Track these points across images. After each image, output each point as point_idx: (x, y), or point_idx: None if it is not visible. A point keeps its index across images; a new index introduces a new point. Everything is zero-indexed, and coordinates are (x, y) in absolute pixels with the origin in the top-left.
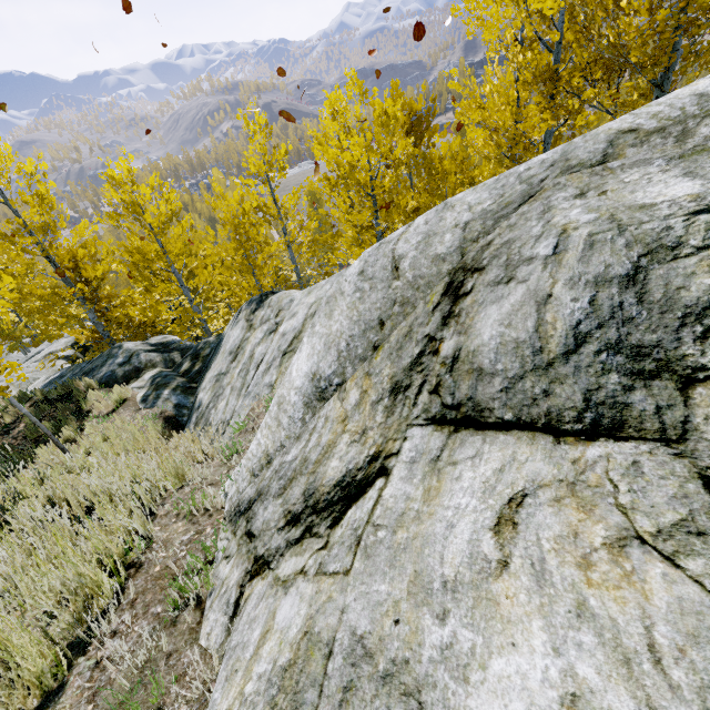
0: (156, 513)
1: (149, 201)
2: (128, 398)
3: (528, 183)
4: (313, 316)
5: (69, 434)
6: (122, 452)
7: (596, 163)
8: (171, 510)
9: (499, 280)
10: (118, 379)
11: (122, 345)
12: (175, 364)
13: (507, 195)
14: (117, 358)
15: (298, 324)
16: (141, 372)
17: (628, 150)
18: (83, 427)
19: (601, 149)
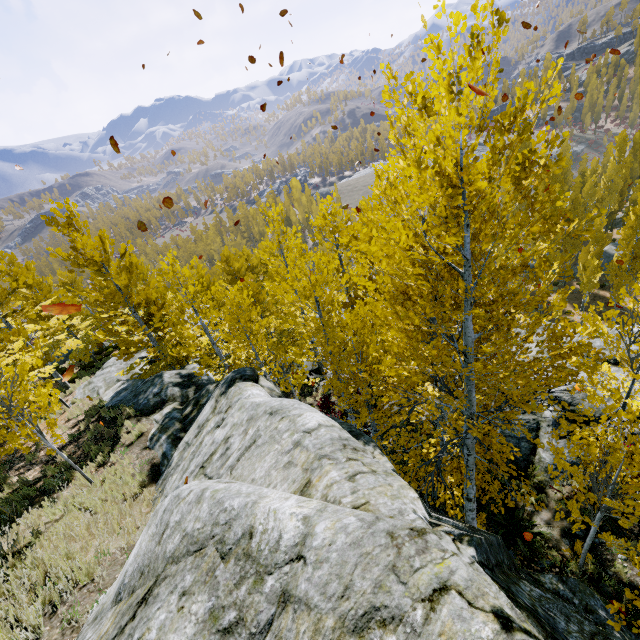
0: (57, 611)
1: (190, 274)
2: (144, 433)
3: (211, 530)
4: (225, 442)
5: (101, 458)
6: (111, 497)
7: (223, 554)
8: (64, 612)
9: (130, 633)
10: (149, 408)
11: (162, 375)
12: (188, 400)
13: (203, 530)
14: (155, 388)
15: (220, 440)
16: (165, 403)
17: (232, 559)
18: (112, 452)
19: (236, 538)
